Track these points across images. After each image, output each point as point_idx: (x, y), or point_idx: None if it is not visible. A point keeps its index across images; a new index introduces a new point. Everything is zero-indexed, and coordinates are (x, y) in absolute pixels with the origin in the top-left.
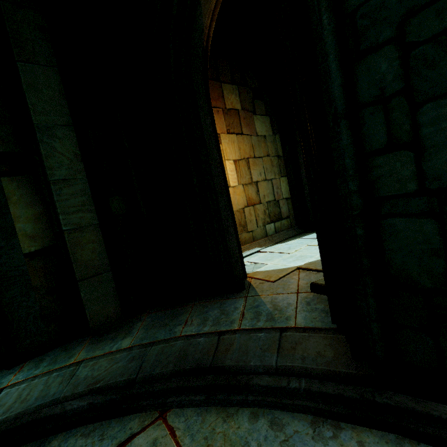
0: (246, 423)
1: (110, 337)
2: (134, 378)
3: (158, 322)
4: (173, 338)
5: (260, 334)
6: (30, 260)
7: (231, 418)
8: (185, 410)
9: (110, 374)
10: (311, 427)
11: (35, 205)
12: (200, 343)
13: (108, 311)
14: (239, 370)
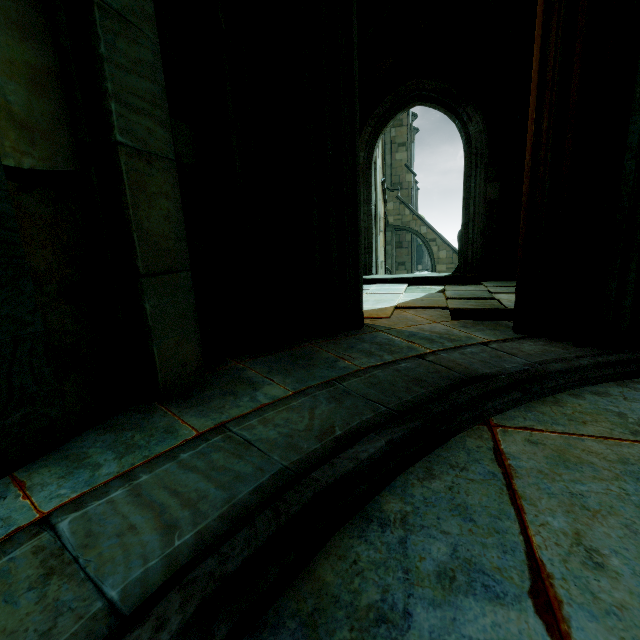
0: (580, 401)
1: (219, 394)
2: (388, 410)
3: (287, 365)
4: (357, 371)
5: (468, 350)
6: (18, 190)
7: (560, 403)
8: (507, 414)
9: (332, 419)
10: (624, 387)
11: (31, 40)
12: (410, 367)
13: (185, 351)
14: (507, 372)
